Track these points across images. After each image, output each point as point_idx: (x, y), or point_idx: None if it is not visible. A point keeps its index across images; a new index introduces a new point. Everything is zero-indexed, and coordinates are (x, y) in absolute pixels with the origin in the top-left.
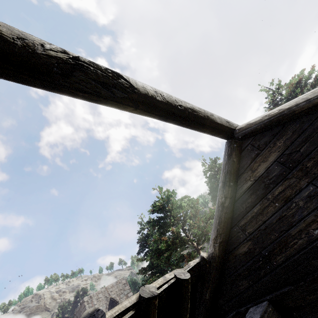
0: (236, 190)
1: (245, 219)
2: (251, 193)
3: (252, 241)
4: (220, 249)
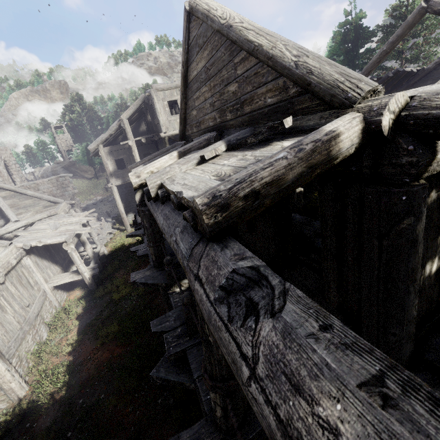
0: None
1: None
2: None
3: None
4: (434, 67)
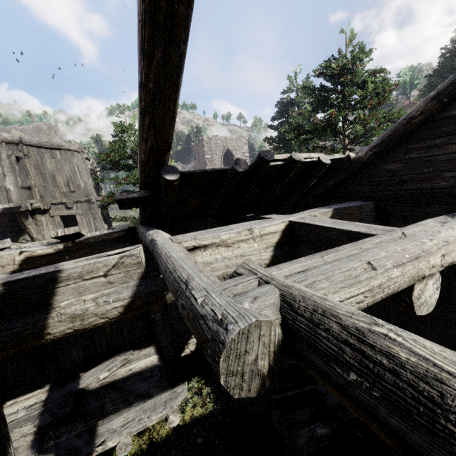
0: (443, 110)
1: (418, 145)
2: (454, 122)
3: (404, 165)
4: (370, 158)
